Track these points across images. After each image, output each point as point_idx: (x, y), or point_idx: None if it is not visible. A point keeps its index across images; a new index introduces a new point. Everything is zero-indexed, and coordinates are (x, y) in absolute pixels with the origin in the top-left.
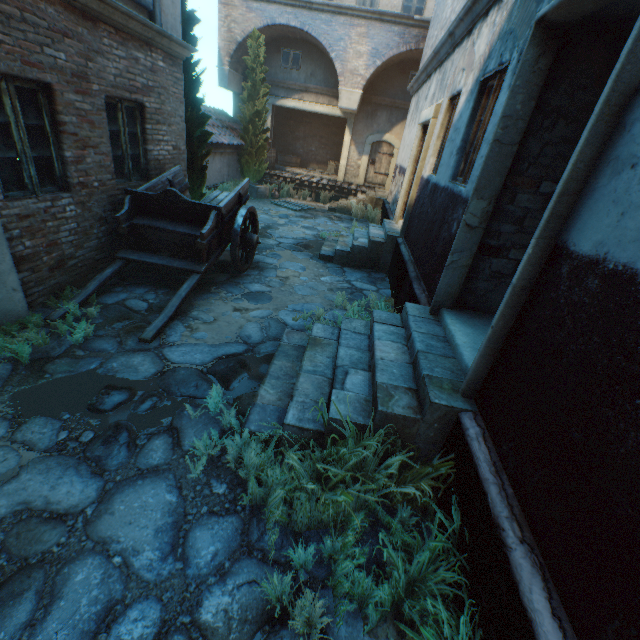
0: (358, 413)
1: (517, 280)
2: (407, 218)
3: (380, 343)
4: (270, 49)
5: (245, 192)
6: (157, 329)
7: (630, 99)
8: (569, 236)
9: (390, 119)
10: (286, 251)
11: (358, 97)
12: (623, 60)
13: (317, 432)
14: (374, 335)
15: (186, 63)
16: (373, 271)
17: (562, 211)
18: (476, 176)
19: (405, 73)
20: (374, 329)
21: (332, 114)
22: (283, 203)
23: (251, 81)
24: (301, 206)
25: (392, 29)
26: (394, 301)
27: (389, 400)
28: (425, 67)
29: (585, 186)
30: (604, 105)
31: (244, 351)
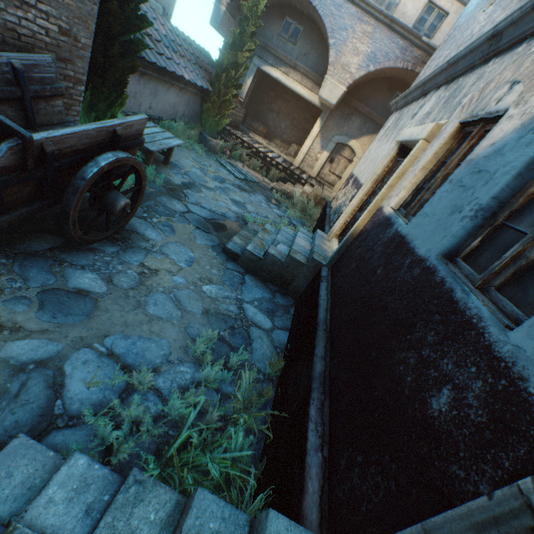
0: None
1: None
2: (343, 248)
3: None
4: (275, 12)
5: (135, 133)
6: None
7: None
8: None
9: (362, 127)
10: (188, 225)
11: (340, 93)
12: None
13: None
14: None
15: None
16: (280, 291)
17: None
18: None
19: (391, 91)
20: None
21: (310, 100)
22: (228, 165)
23: (241, 29)
24: (245, 175)
25: (397, 40)
26: (283, 365)
27: None
28: (425, 81)
29: None
30: None
31: None
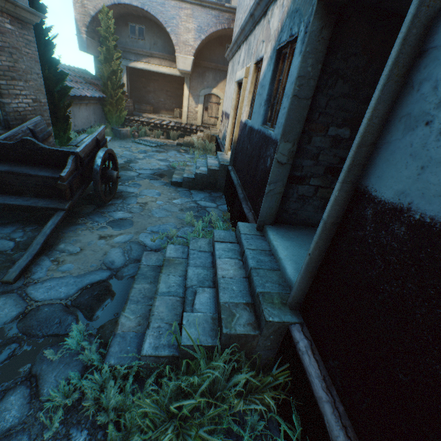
0: (207, 334)
1: (327, 217)
2: (233, 151)
3: (221, 261)
4: (119, 23)
5: (102, 137)
6: (20, 269)
7: (415, 61)
8: (369, 182)
9: (215, 78)
10: (145, 180)
11: (191, 61)
12: (408, 24)
13: (172, 357)
14: (215, 254)
15: (38, 28)
16: (213, 191)
17: (361, 160)
18: (281, 123)
19: (223, 45)
20: (215, 248)
21: (173, 74)
22: (142, 141)
23: (105, 47)
24: (156, 143)
25: (210, 12)
26: (230, 215)
27: (232, 320)
28: (236, 40)
29: (379, 138)
30: (394, 66)
31: (108, 277)
